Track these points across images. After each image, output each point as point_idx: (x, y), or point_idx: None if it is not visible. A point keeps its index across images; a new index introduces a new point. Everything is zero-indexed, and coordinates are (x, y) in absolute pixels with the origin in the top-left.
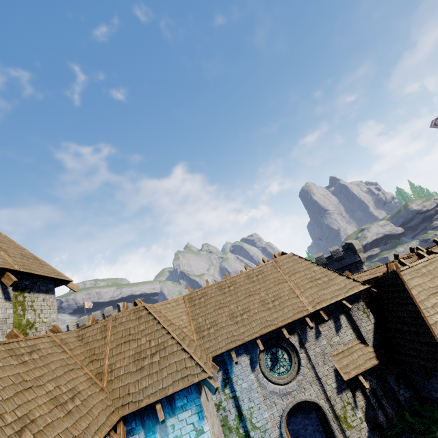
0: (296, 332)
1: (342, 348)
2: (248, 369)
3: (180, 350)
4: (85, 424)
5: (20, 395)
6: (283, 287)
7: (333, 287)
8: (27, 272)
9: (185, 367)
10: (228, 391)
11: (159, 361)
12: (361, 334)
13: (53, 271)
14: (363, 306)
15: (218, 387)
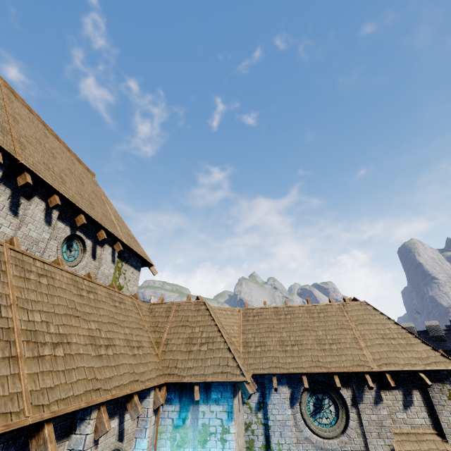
0: (351, 387)
1: (408, 430)
2: (286, 403)
3: (226, 349)
4: (142, 369)
5: (110, 325)
6: (346, 333)
7: (410, 353)
8: (129, 246)
9: (226, 364)
10: (261, 416)
11: (206, 351)
12: (440, 424)
13: (143, 253)
14: (449, 391)
15: (252, 407)
